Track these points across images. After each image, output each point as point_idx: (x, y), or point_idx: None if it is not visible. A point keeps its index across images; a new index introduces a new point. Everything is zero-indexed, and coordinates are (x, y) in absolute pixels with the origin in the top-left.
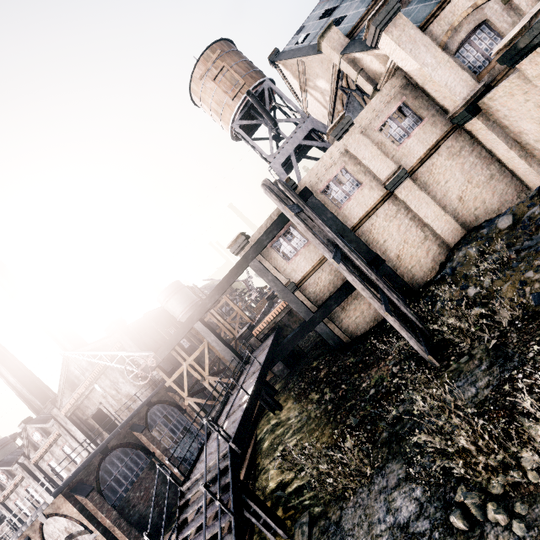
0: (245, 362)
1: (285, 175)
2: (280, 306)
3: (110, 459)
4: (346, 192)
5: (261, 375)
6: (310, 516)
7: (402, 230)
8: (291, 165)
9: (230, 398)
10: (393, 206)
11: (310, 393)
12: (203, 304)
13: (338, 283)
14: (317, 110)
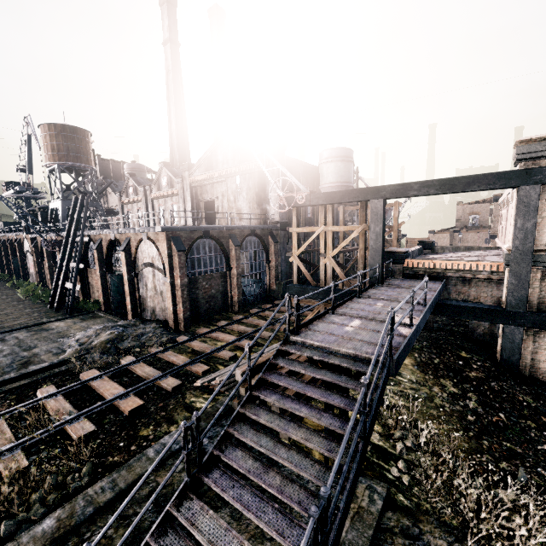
0: (382, 279)
1: None
2: (467, 264)
3: (204, 242)
4: None
5: (426, 313)
6: (387, 493)
7: None
8: None
9: (356, 299)
10: None
11: (445, 378)
12: (408, 186)
13: None
14: None
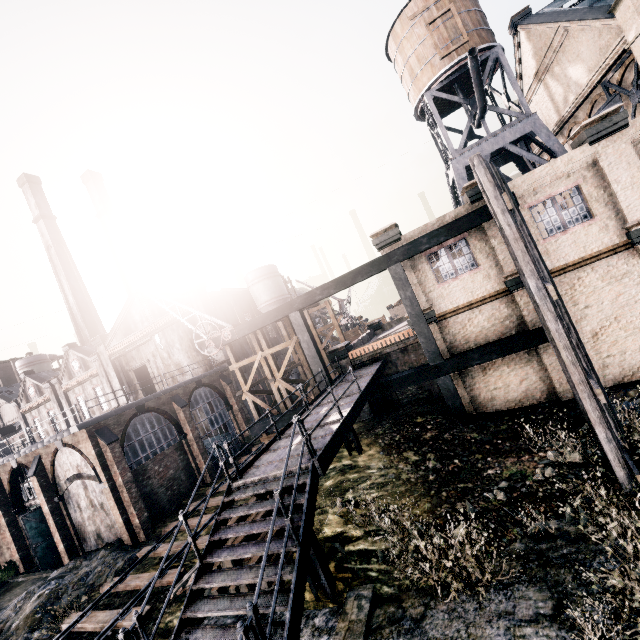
0: (331, 381)
1: (465, 182)
2: (396, 337)
3: (142, 419)
4: (564, 221)
5: (359, 401)
6: (373, 592)
7: (621, 302)
8: (471, 176)
9: (306, 412)
10: (624, 264)
11: (407, 450)
12: (312, 293)
13: (493, 337)
14: (541, 114)
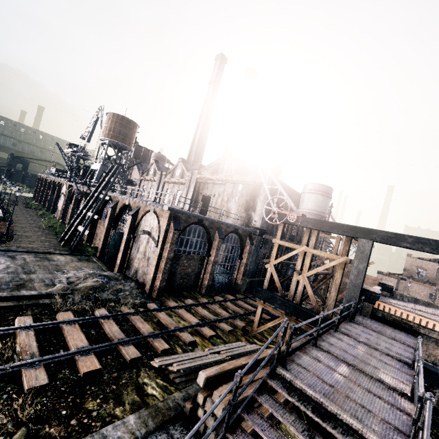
0: (354, 315)
1: None
2: None
3: (196, 227)
4: None
5: None
6: None
7: None
8: None
9: (334, 332)
10: None
11: None
12: (401, 237)
13: None
14: None
